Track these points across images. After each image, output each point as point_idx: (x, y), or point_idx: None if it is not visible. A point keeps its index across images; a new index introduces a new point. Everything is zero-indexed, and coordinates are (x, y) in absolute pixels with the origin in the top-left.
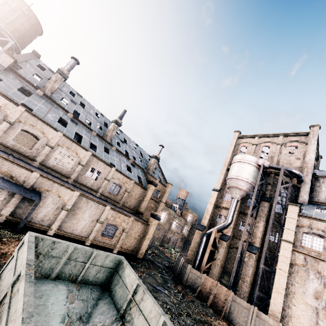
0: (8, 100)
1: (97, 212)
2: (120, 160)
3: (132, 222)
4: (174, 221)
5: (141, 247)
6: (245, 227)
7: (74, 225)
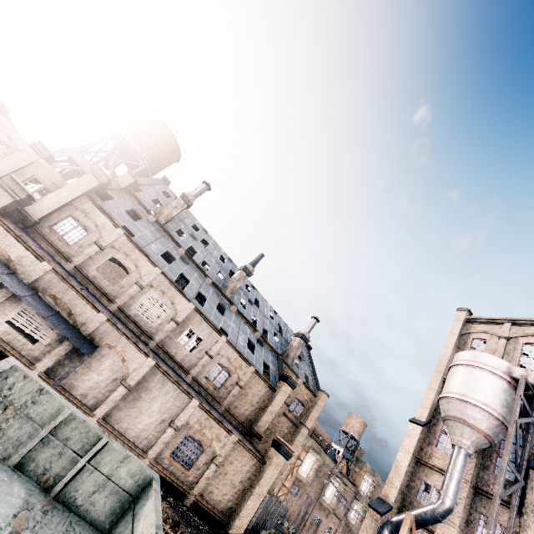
0: (109, 220)
1: (175, 406)
2: (239, 328)
3: (233, 446)
4: (331, 484)
5: (241, 510)
6: (487, 528)
7: (130, 419)
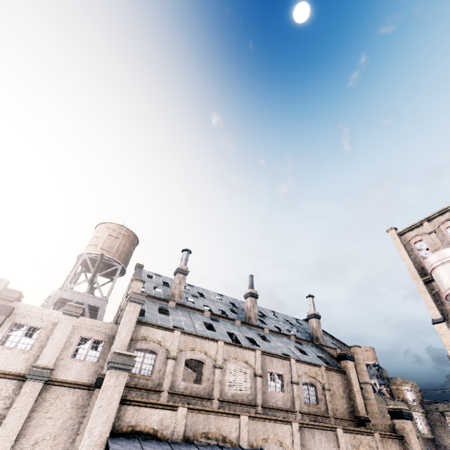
0: (163, 330)
1: (332, 449)
2: (284, 343)
3: (379, 443)
4: None
5: None
6: None
7: None
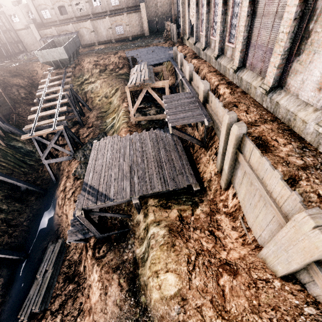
0: None
1: (105, 24)
2: None
3: (128, 17)
4: None
5: (144, 29)
6: None
7: (102, 37)
